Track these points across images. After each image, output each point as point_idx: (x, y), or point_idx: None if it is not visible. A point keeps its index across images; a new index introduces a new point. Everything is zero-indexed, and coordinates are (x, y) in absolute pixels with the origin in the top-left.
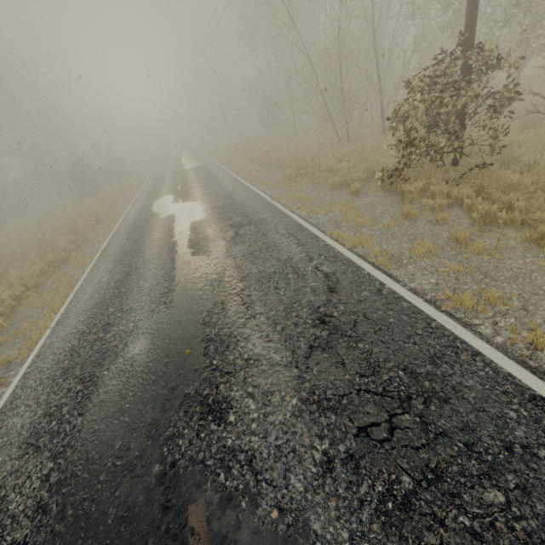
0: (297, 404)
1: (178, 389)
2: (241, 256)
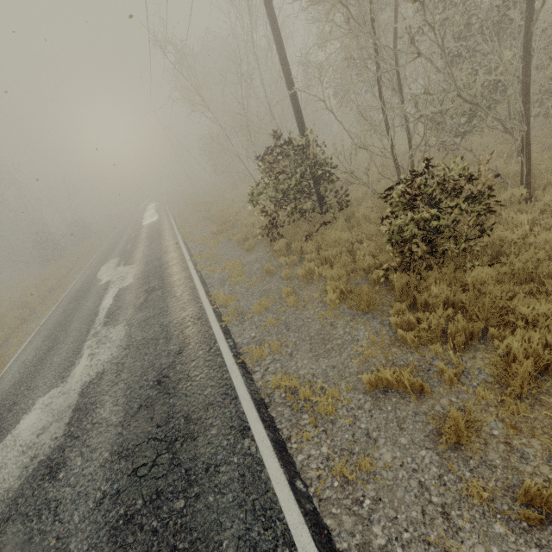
0: (107, 456)
1: (37, 457)
2: (137, 324)
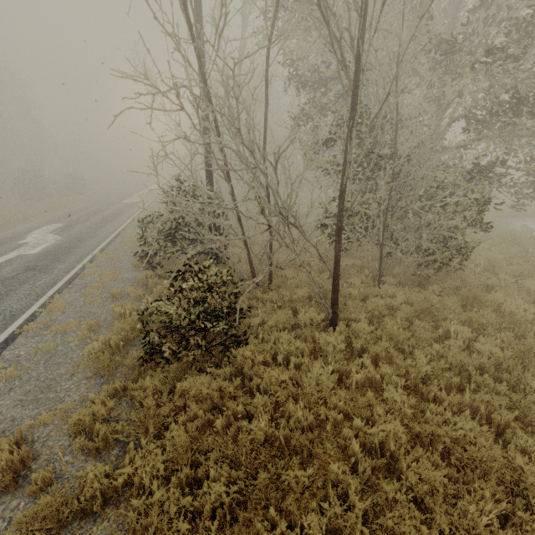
0: None
1: None
2: None
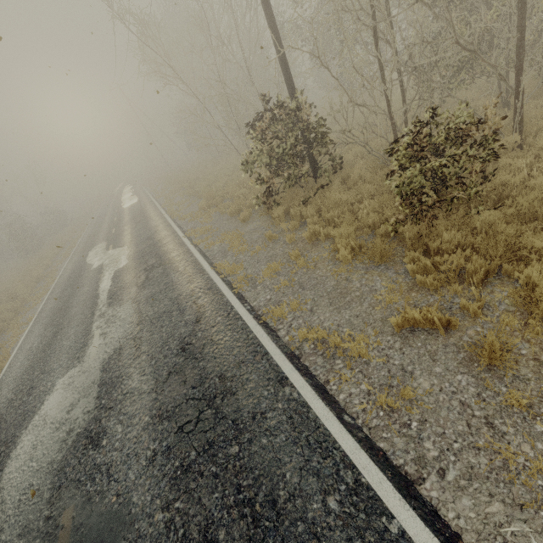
0: (148, 420)
1: (73, 430)
2: (144, 301)
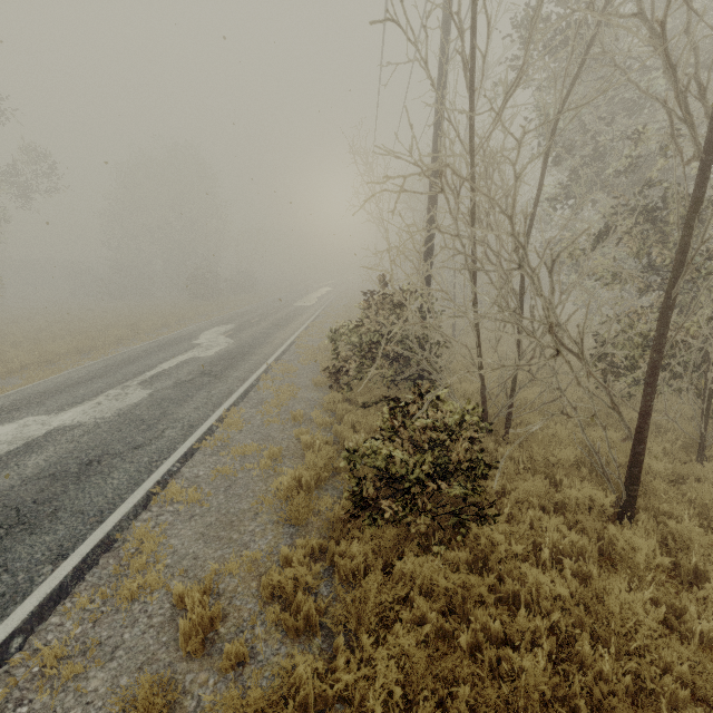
0: None
1: None
2: (155, 398)
